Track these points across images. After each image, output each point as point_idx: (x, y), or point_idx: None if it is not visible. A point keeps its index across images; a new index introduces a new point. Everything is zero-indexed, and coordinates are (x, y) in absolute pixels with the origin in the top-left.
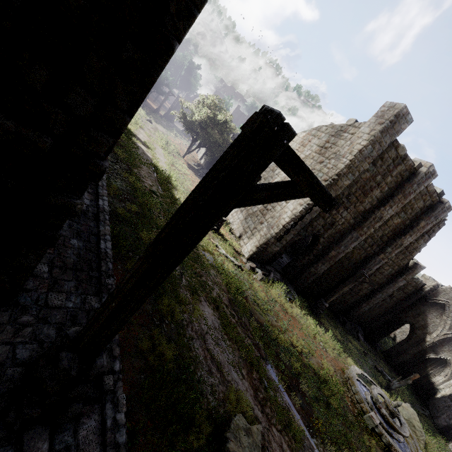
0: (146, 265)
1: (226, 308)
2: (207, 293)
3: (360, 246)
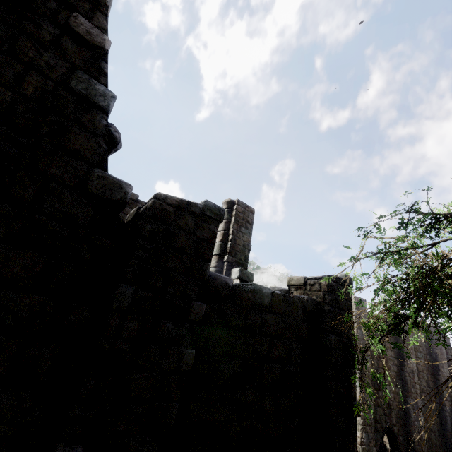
0: None
1: None
2: None
3: (424, 407)
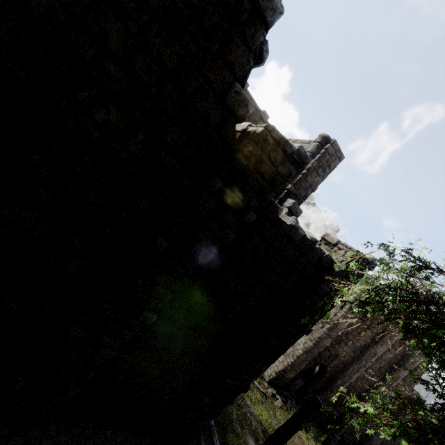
0: (275, 443)
1: (262, 440)
2: (248, 425)
3: (362, 375)
